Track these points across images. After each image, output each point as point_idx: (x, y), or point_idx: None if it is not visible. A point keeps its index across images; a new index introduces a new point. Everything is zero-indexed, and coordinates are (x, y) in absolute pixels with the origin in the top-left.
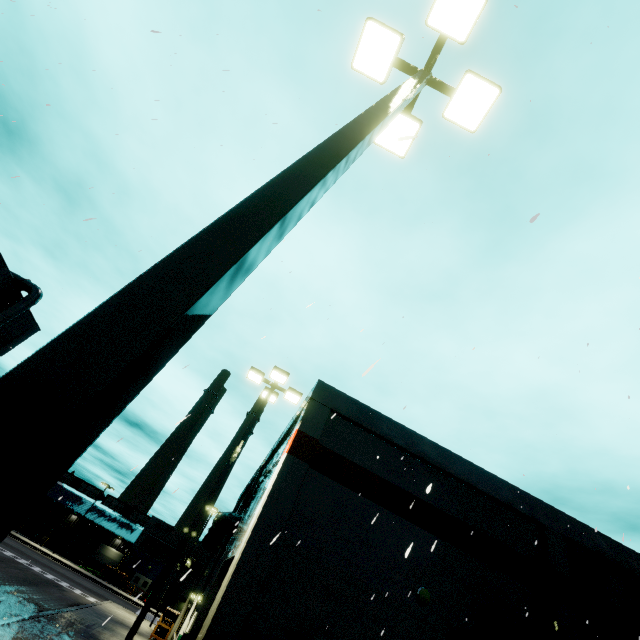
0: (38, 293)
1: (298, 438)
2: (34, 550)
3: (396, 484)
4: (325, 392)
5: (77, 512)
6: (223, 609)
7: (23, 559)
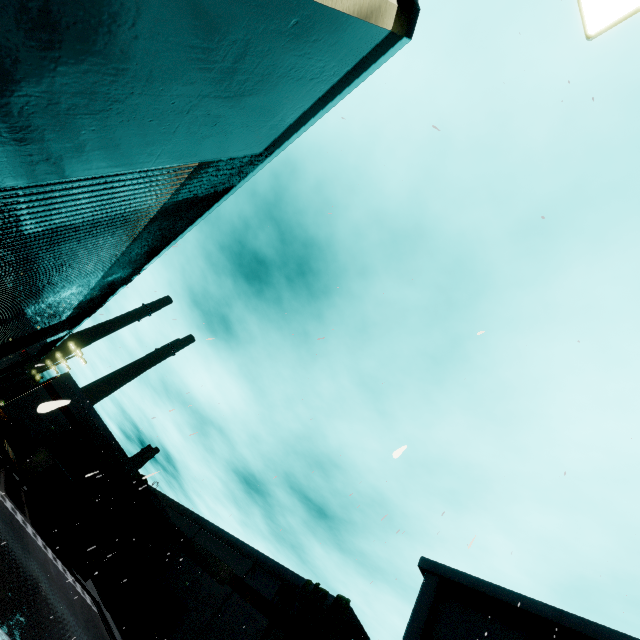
0: None
1: (48, 383)
2: None
3: (69, 406)
4: (68, 376)
5: None
6: (4, 406)
7: None
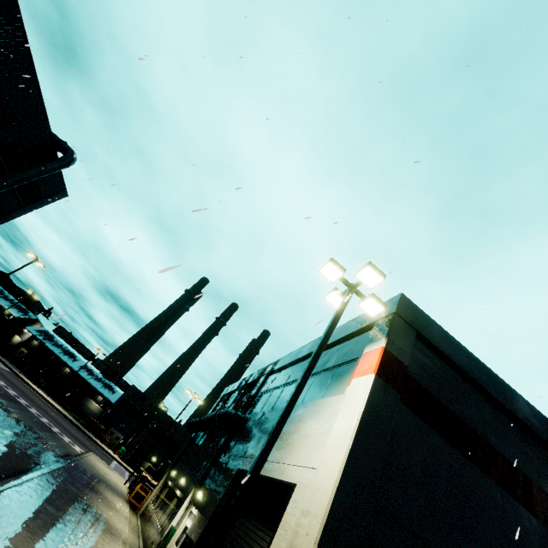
0: (73, 157)
1: (385, 358)
2: (32, 391)
3: (489, 441)
4: (409, 310)
5: (71, 366)
6: None
7: (23, 399)
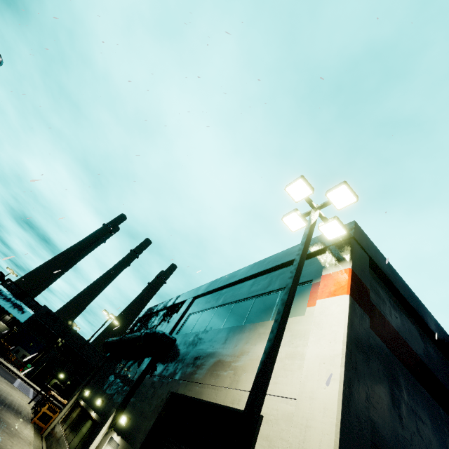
0: None
1: (354, 280)
2: None
3: (425, 362)
4: (362, 236)
5: None
6: None
7: None
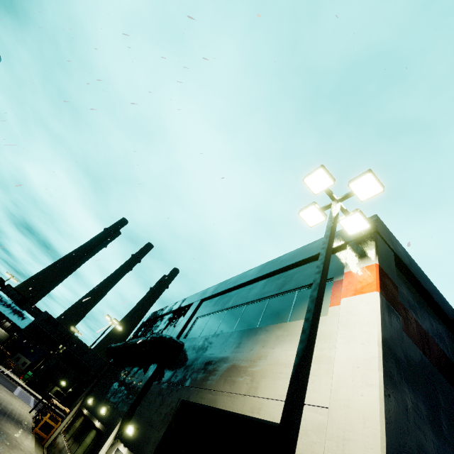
0: None
1: (382, 276)
2: None
3: None
4: (385, 231)
5: None
6: None
7: None
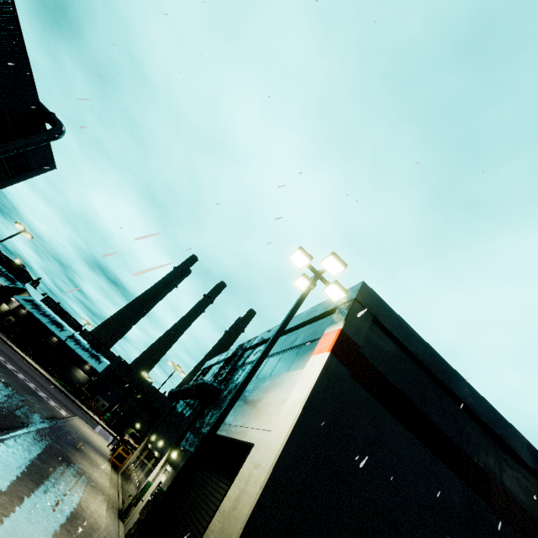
0: (61, 129)
1: (341, 339)
2: (20, 357)
3: (427, 414)
4: (369, 297)
5: (58, 336)
6: (254, 523)
7: (11, 365)
